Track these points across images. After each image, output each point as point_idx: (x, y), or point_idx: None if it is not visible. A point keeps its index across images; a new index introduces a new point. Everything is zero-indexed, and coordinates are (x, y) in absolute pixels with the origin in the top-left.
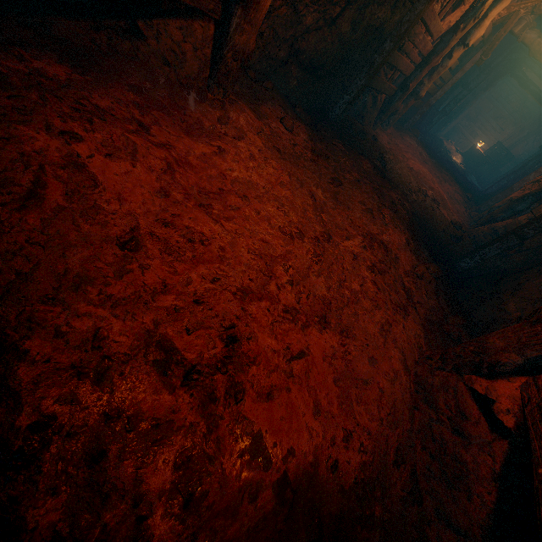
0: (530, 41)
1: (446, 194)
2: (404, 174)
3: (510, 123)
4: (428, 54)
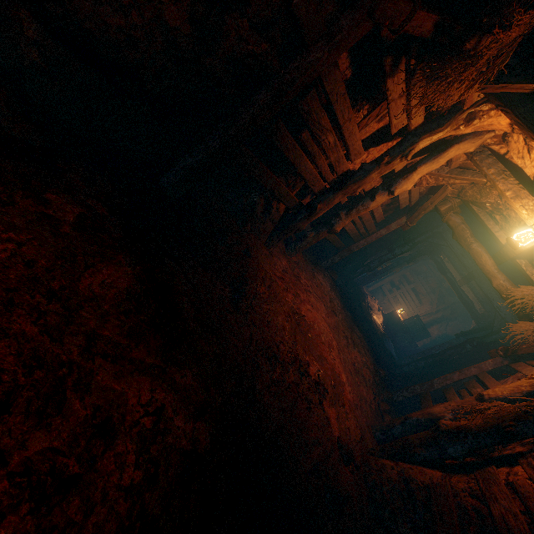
0: (455, 224)
1: (352, 365)
2: (276, 322)
3: (427, 301)
4: (344, 178)
